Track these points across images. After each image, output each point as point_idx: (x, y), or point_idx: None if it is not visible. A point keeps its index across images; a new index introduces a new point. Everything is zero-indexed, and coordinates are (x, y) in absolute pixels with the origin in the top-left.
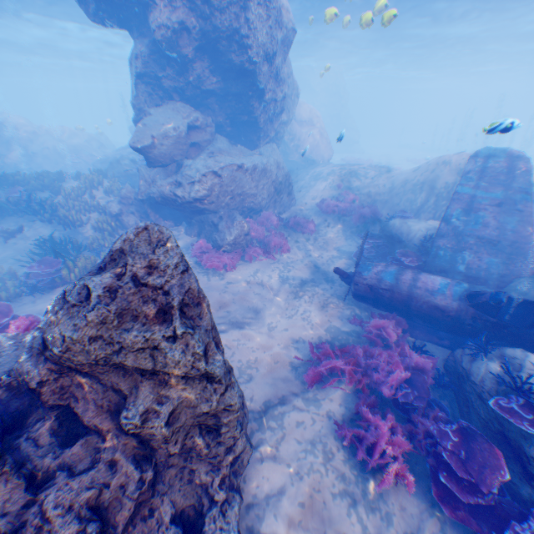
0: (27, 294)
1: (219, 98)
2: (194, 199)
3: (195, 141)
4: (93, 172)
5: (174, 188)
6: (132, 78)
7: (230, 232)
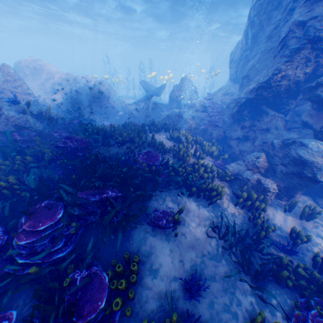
0: None
1: None
2: None
3: None
4: (120, 115)
5: None
6: (294, 42)
7: None
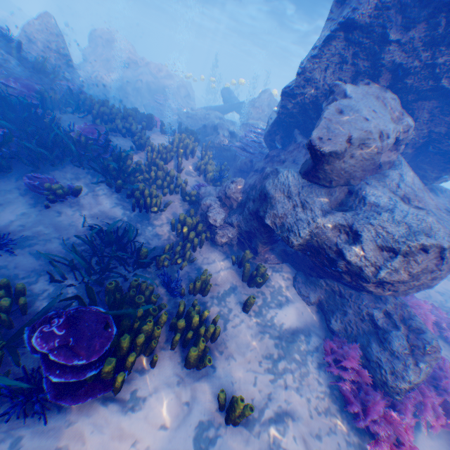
0: (10, 411)
1: (445, 106)
2: (378, 280)
3: (379, 159)
4: (173, 120)
5: (346, 243)
6: (327, 27)
7: (418, 367)
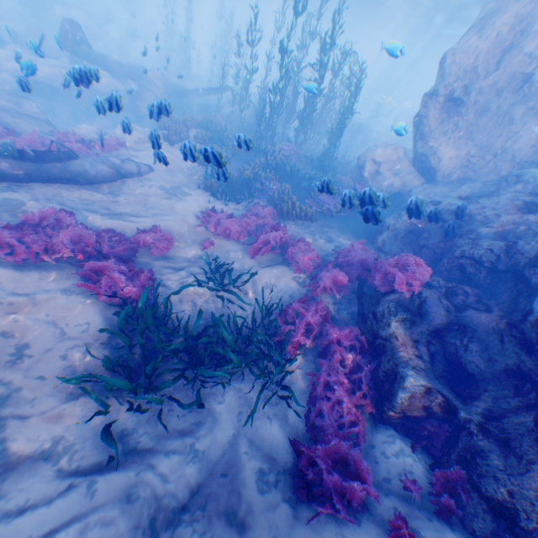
0: None
1: None
2: None
3: None
4: None
5: None
6: None
7: None
